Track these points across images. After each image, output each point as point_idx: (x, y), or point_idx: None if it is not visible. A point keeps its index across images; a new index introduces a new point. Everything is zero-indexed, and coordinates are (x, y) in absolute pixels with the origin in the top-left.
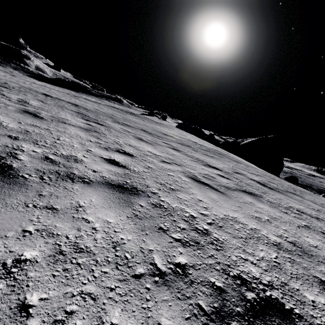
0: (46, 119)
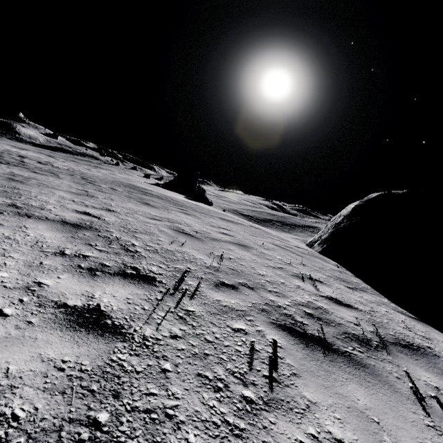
0: None
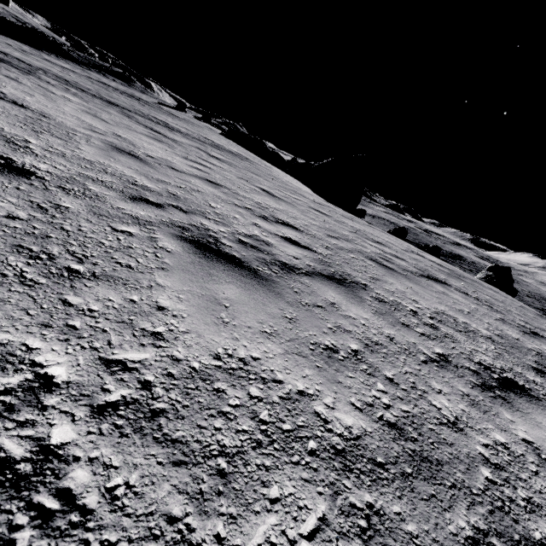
0: None
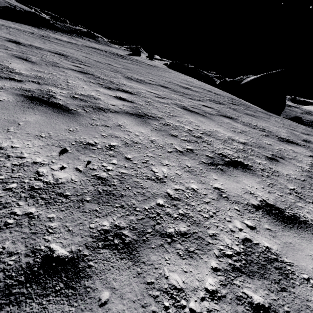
0: (75, 109)
